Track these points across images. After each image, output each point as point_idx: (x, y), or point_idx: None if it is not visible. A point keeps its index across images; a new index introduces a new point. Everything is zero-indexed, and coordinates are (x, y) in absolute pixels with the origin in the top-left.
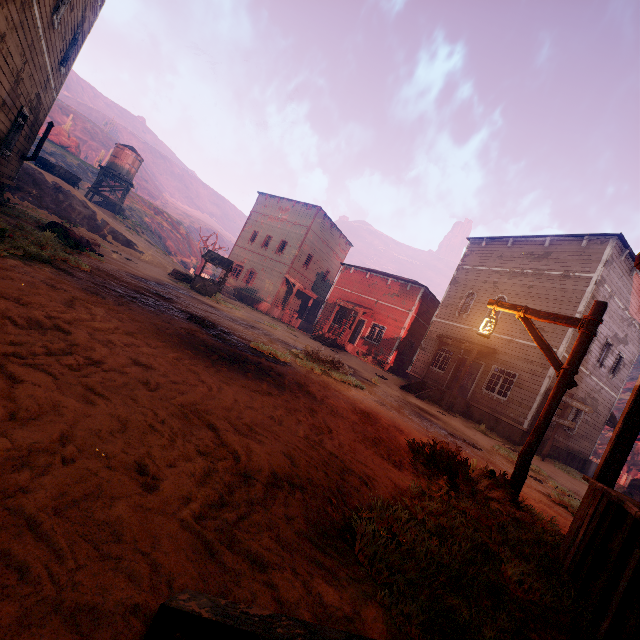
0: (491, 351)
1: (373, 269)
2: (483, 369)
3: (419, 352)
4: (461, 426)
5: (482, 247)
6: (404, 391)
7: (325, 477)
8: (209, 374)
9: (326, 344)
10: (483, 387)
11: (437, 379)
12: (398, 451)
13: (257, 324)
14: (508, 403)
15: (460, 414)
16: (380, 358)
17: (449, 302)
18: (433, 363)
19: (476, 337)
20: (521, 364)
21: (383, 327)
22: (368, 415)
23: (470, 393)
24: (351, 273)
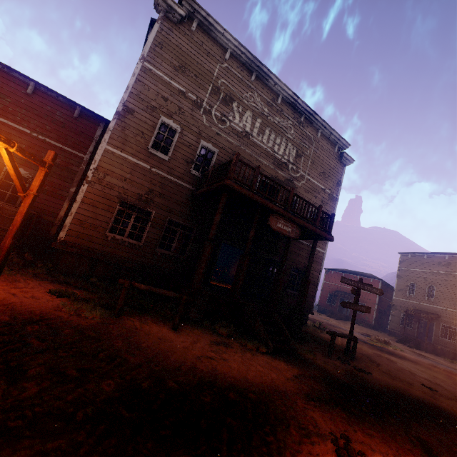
0: (437, 316)
1: (343, 269)
2: (435, 326)
3: (391, 317)
4: (442, 361)
5: (409, 258)
6: (400, 344)
7: (456, 382)
8: (405, 361)
9: (336, 318)
10: (439, 336)
11: (409, 332)
12: (452, 376)
13: (330, 322)
14: (456, 344)
15: (431, 352)
16: (367, 322)
17: (400, 288)
18: (402, 323)
19: (424, 308)
20: (456, 322)
21: (363, 304)
22: (428, 365)
23: (432, 339)
24: (332, 273)
